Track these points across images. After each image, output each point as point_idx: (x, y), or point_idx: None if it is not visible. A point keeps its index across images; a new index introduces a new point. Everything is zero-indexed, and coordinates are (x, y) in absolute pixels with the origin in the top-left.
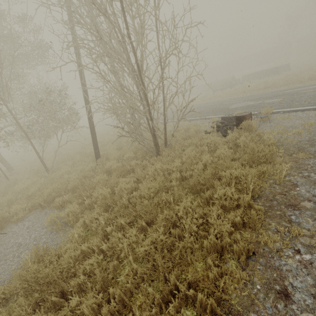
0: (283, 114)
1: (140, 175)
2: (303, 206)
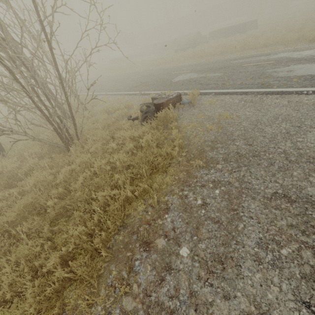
0: (213, 97)
1: (26, 186)
2: (156, 245)
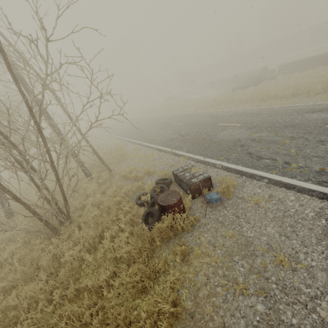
0: (264, 188)
1: None
2: None
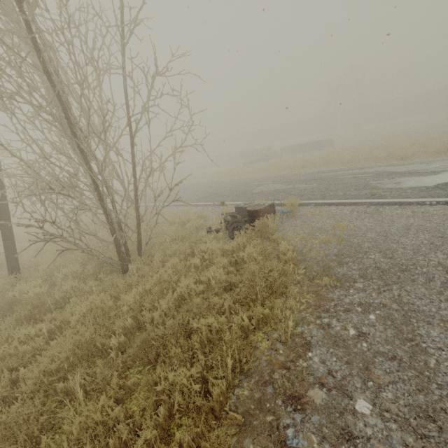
0: (314, 208)
1: (65, 318)
2: (311, 399)
